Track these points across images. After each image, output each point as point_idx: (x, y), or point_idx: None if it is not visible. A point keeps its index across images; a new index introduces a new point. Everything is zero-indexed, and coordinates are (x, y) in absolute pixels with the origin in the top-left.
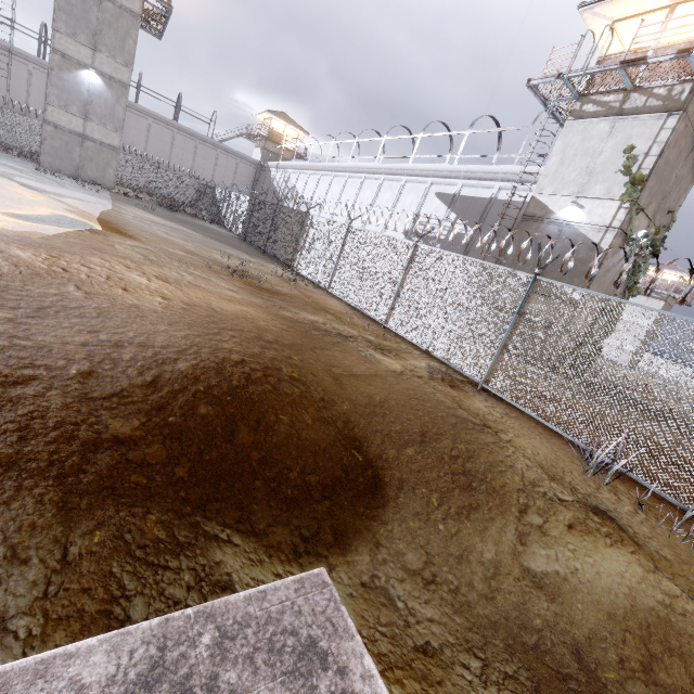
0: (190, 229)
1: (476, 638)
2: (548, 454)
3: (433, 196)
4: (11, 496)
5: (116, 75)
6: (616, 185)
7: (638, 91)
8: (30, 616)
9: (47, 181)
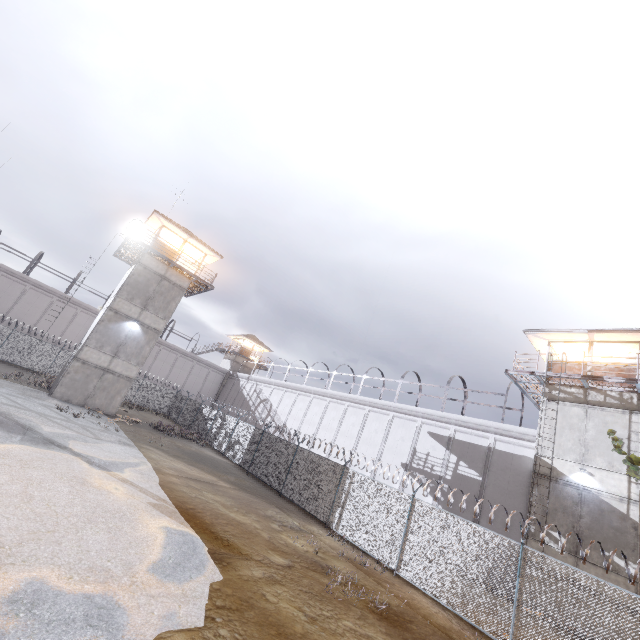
0: (212, 474)
1: None
2: None
3: (426, 435)
4: None
5: (154, 325)
6: (615, 461)
7: (593, 390)
8: None
9: (83, 433)
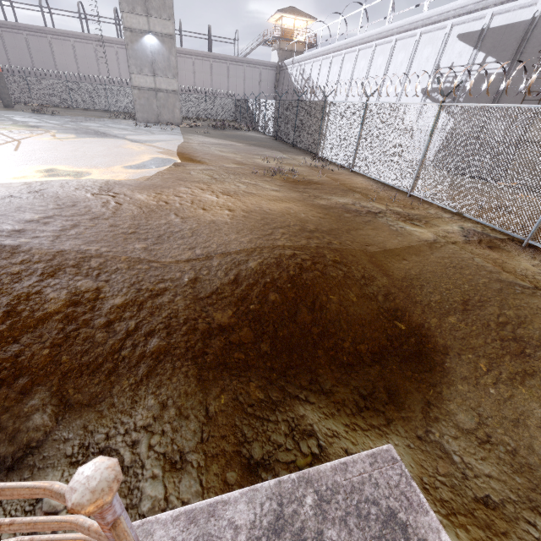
0: (235, 142)
1: (540, 499)
2: None
3: (454, 41)
4: (171, 374)
5: (165, 31)
6: None
7: None
8: (197, 454)
9: (143, 133)
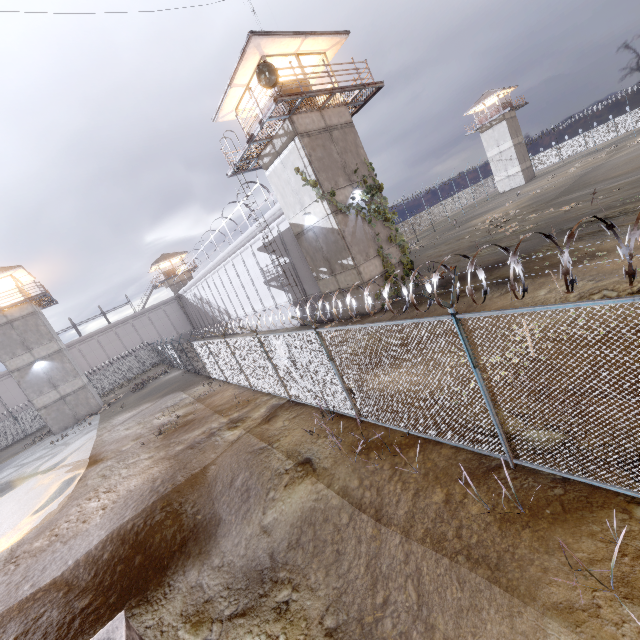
0: (148, 402)
1: (232, 579)
2: (299, 436)
3: (258, 253)
4: None
5: (50, 351)
6: (310, 192)
7: (274, 138)
8: None
9: (58, 450)
